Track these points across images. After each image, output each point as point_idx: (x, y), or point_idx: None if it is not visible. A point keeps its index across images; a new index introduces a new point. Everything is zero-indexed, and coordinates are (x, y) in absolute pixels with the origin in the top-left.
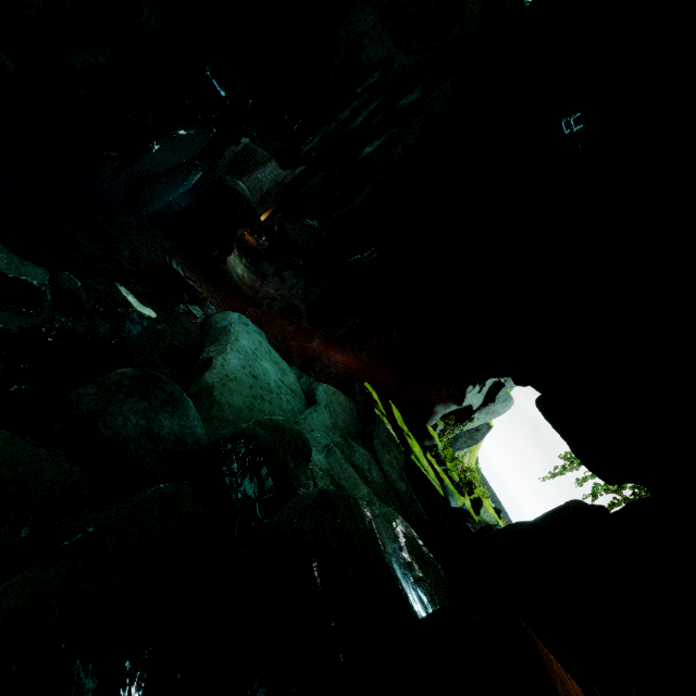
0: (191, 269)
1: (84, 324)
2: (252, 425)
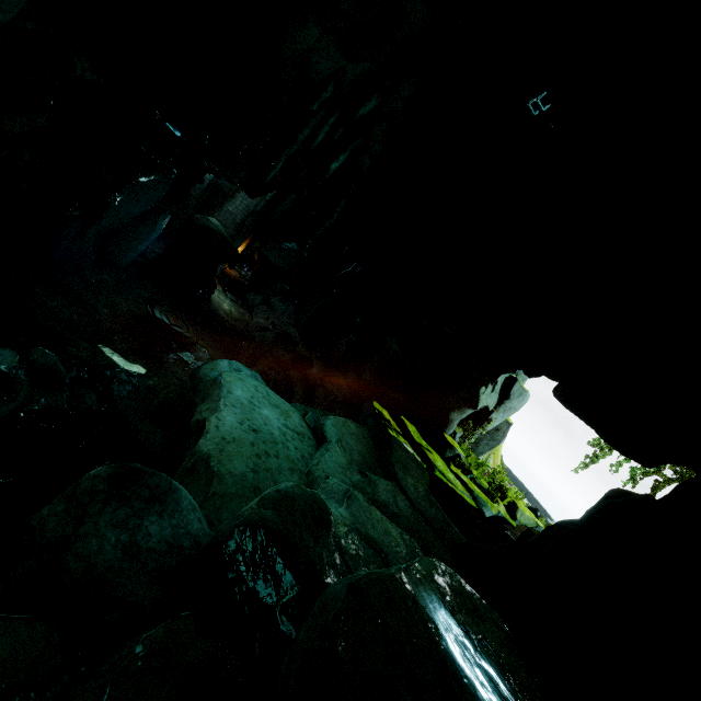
0: (176, 314)
1: (66, 399)
2: (257, 508)
